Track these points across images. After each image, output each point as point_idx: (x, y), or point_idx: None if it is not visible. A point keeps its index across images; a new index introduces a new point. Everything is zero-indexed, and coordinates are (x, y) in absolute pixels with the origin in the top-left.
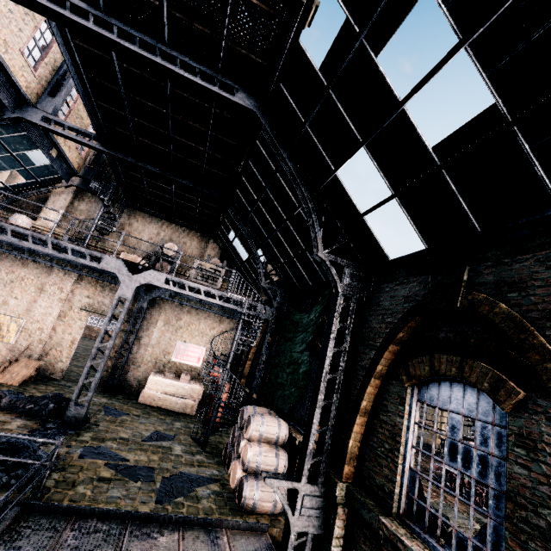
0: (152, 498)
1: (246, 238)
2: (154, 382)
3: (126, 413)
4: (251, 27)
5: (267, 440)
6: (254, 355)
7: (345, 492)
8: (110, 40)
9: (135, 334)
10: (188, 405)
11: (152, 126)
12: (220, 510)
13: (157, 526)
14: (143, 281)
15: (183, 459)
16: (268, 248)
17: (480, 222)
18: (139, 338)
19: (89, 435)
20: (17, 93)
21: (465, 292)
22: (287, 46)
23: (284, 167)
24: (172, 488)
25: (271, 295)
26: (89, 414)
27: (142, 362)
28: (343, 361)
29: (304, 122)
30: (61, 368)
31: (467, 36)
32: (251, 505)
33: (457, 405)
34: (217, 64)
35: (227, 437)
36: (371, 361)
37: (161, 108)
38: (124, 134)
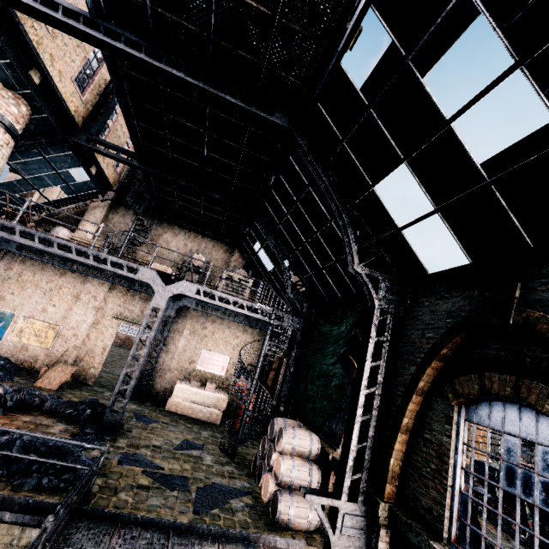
0: (190, 509)
1: (273, 249)
2: (181, 390)
3: (155, 420)
4: (292, 51)
5: (299, 454)
6: (277, 365)
7: (388, 513)
8: (159, 69)
9: (163, 342)
10: (213, 414)
11: (188, 144)
12: (256, 525)
13: (197, 537)
14: (175, 292)
15: (214, 469)
16: (295, 259)
17: (533, 238)
18: (166, 346)
19: (124, 441)
20: (66, 117)
21: (518, 309)
22: (329, 69)
23: (319, 182)
24: (207, 499)
25: (298, 306)
26: (122, 420)
27: (169, 369)
28: (380, 375)
29: (342, 139)
30: (93, 374)
31: (524, 57)
32: (286, 521)
33: (512, 426)
34: (256, 86)
35: (253, 448)
36: (412, 376)
37: (198, 127)
38: (160, 152)
